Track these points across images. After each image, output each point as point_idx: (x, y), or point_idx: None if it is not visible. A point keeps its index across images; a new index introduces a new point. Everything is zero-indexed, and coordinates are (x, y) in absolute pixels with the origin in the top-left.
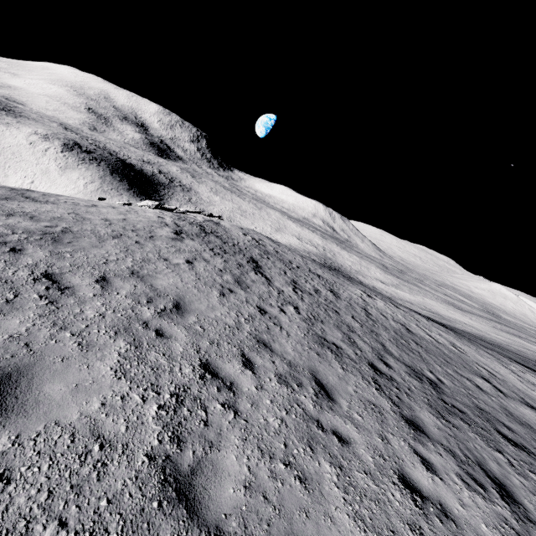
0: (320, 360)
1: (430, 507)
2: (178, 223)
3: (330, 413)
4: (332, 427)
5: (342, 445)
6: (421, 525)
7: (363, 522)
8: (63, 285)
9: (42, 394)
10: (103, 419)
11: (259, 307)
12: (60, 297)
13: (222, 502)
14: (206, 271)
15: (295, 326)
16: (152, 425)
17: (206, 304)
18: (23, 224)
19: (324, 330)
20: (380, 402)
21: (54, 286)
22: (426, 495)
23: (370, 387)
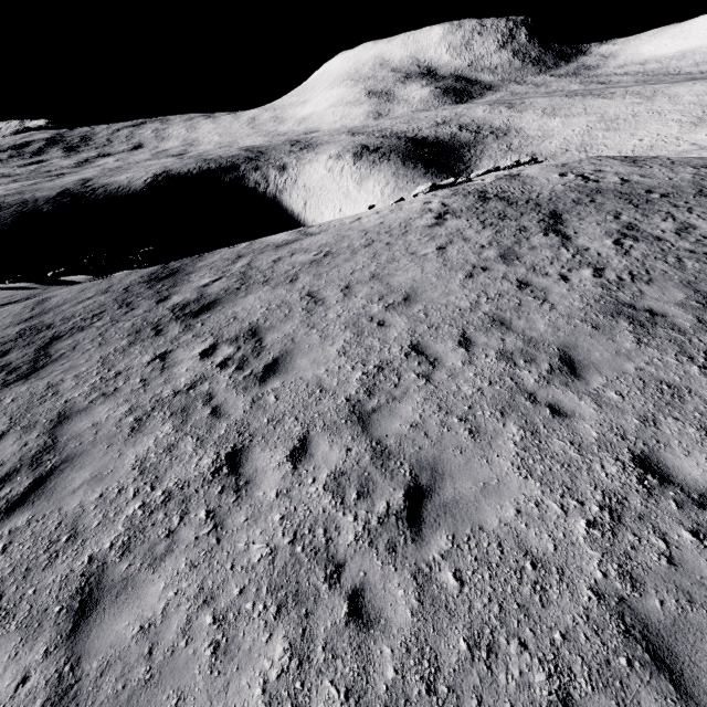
0: (592, 334)
1: (673, 492)
2: (447, 201)
3: (560, 388)
4: (550, 401)
5: (553, 417)
6: (629, 498)
7: (528, 472)
8: (317, 298)
9: (296, 364)
10: (325, 378)
11: (520, 281)
12: (314, 308)
13: (388, 430)
14: (459, 254)
15: (574, 295)
16: (354, 384)
17: (441, 291)
18: (299, 259)
19: (642, 293)
20: (692, 383)
21: (312, 301)
22: (678, 482)
23: (686, 364)
